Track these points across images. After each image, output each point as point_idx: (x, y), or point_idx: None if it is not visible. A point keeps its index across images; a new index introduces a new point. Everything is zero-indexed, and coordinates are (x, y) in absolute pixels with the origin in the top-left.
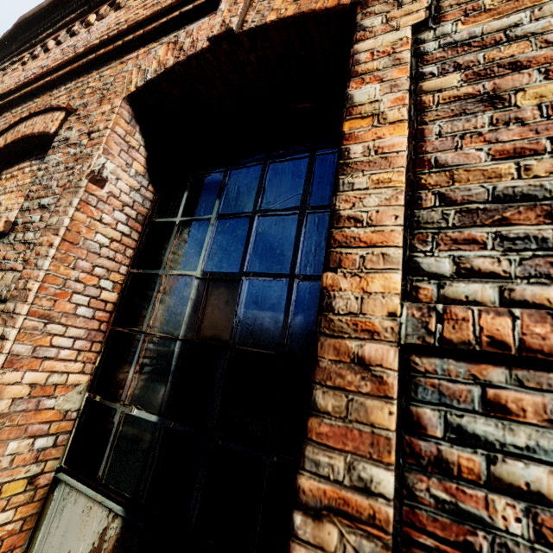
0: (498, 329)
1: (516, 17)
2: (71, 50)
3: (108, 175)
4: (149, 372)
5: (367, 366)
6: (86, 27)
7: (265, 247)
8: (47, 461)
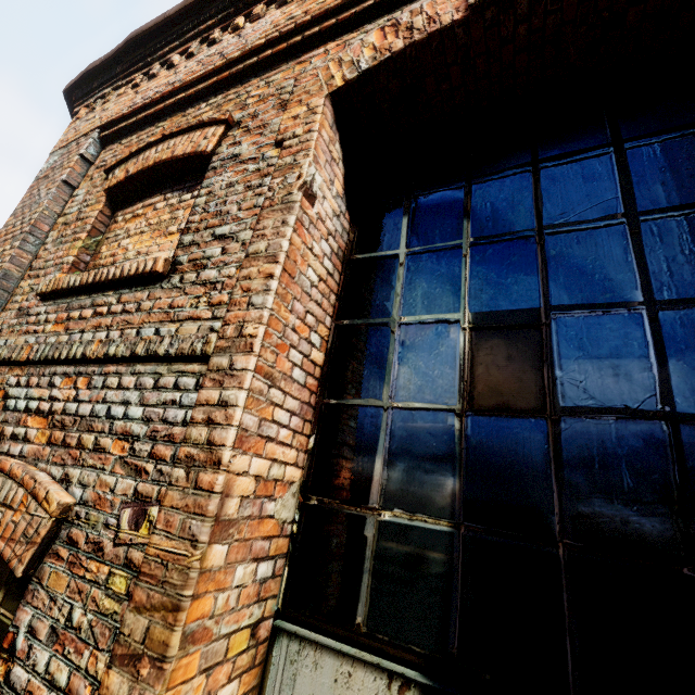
0: None
1: None
2: (216, 58)
3: (316, 191)
4: (413, 459)
5: None
6: (233, 32)
7: (580, 270)
8: (267, 601)
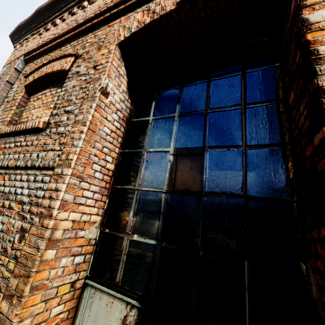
0: None
1: None
2: (73, 22)
3: (109, 91)
4: (144, 213)
5: None
6: (82, 9)
7: (219, 130)
8: (80, 272)
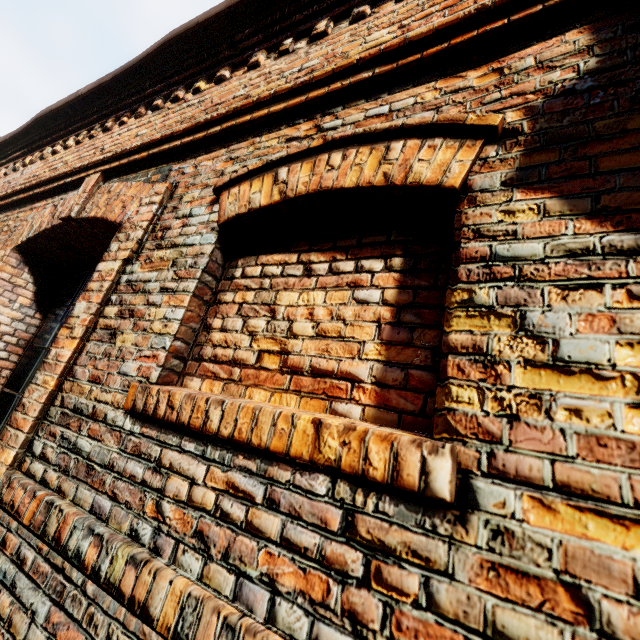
0: (18, 497)
1: (153, 274)
2: (6, 187)
3: None
4: None
5: None
6: (23, 167)
7: None
8: None
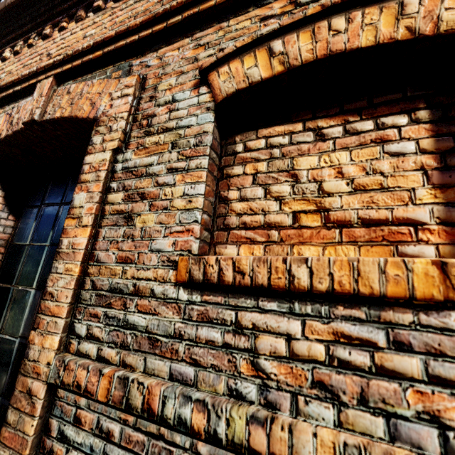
0: (81, 377)
1: (153, 158)
2: None
3: None
4: None
5: (31, 396)
6: None
7: None
8: None
